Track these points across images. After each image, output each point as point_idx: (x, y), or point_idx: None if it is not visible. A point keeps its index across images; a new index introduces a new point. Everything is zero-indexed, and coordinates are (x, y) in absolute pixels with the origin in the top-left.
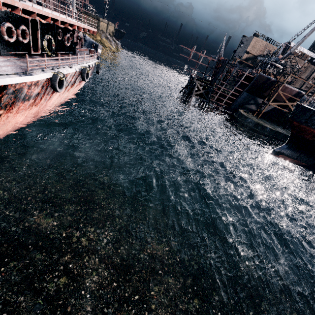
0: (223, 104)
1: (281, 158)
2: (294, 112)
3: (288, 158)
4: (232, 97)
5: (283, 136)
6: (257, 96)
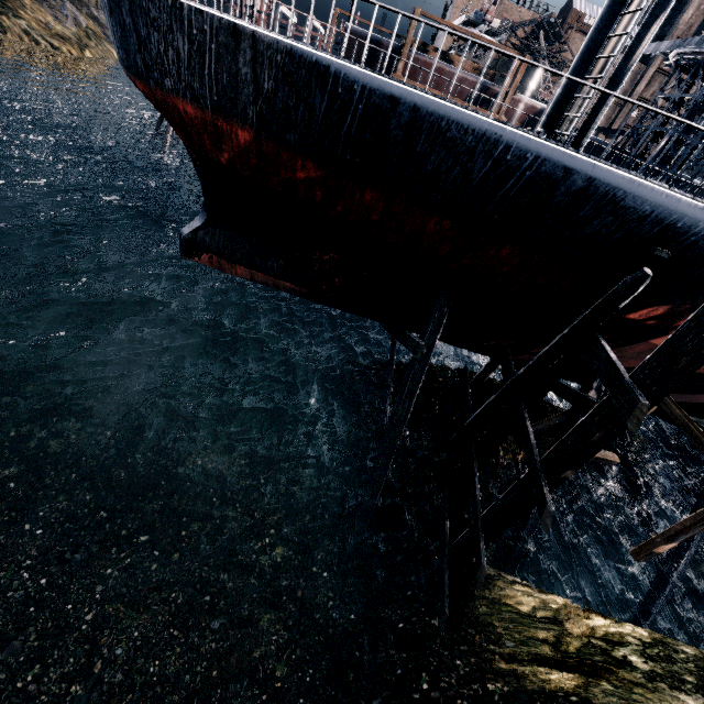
0: None
1: (220, 268)
2: (111, 30)
3: (235, 267)
4: None
5: None
6: None
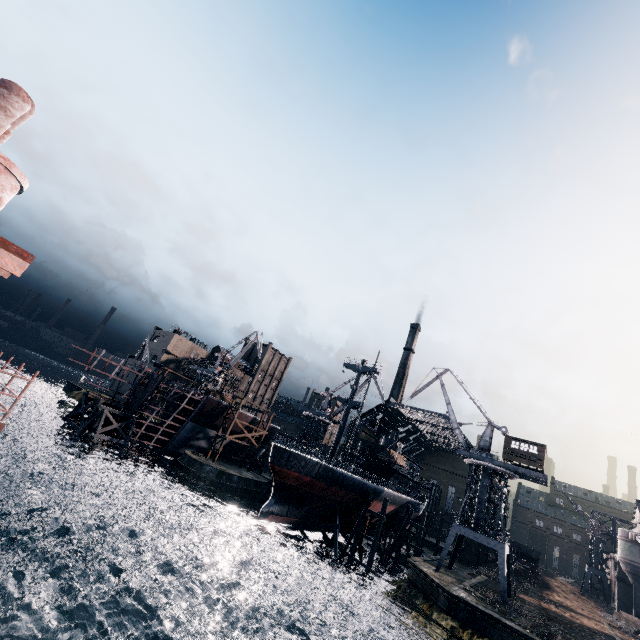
0: (149, 441)
1: (272, 520)
2: (273, 455)
3: (279, 518)
4: (170, 430)
5: (254, 483)
6: (208, 426)
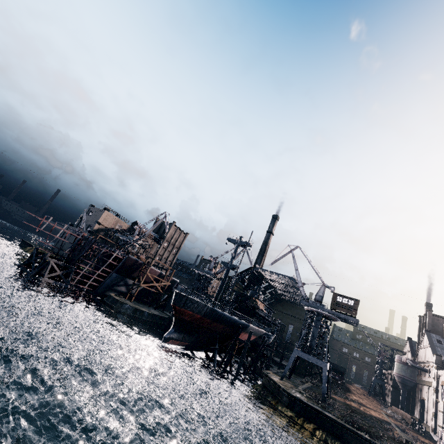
0: (83, 285)
1: (171, 343)
2: (175, 299)
3: (176, 342)
4: (99, 278)
5: (159, 317)
6: (127, 277)
